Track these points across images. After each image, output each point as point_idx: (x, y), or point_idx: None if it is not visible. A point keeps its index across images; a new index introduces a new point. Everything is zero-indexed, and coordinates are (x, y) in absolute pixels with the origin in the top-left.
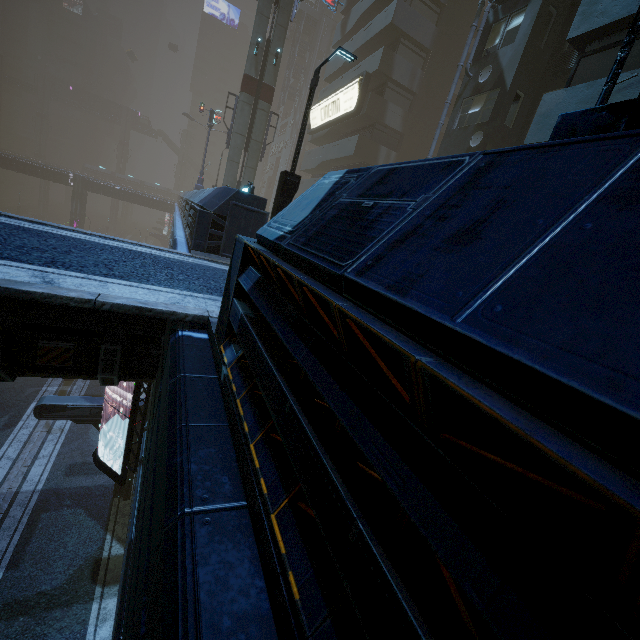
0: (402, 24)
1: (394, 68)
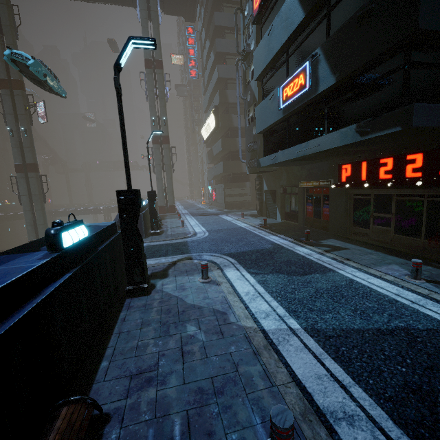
0: (224, 75)
1: (228, 97)
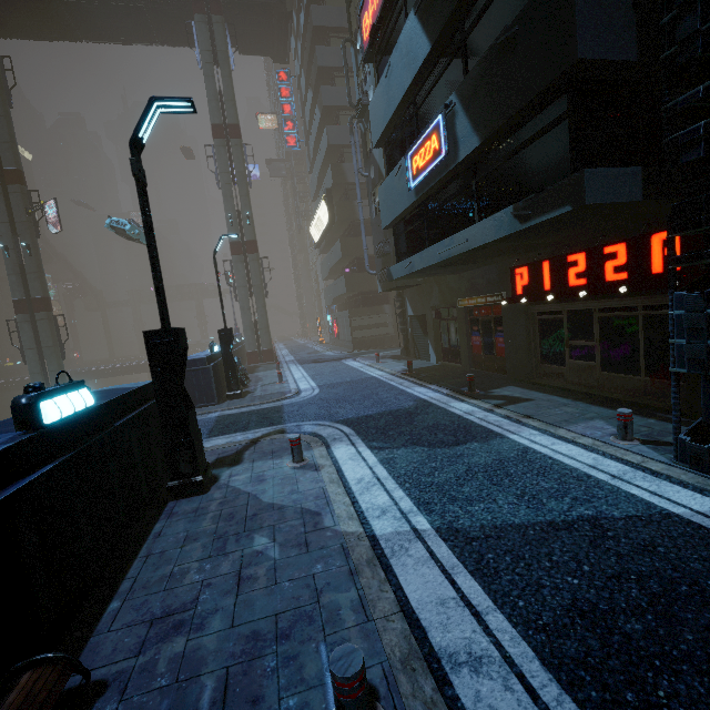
0: (338, 141)
1: (347, 174)
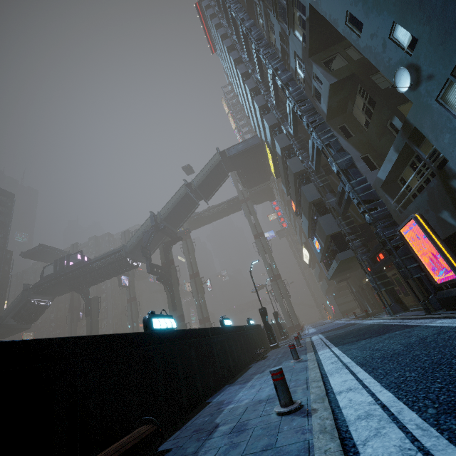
0: None
1: None
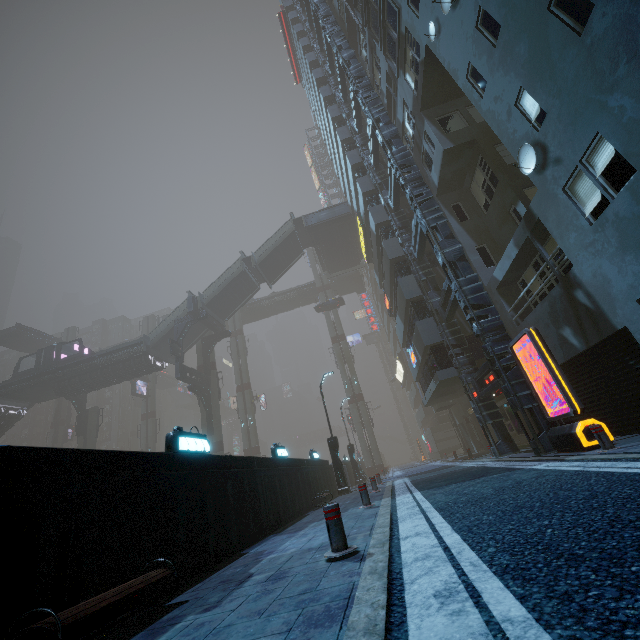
0: None
1: None
